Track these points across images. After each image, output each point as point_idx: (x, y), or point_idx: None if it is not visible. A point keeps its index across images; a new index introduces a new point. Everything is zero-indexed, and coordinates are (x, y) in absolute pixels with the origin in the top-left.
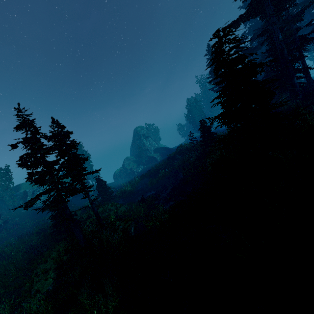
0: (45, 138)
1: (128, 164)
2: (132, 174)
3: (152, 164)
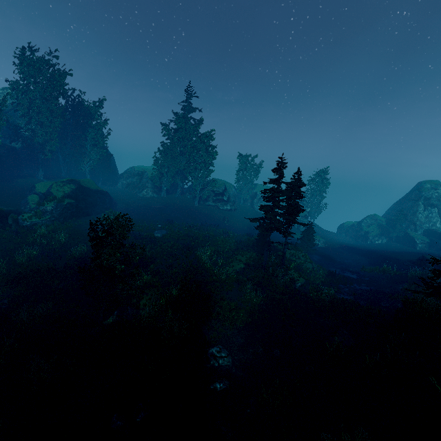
0: (285, 182)
1: (368, 224)
2: (362, 240)
3: (402, 246)
